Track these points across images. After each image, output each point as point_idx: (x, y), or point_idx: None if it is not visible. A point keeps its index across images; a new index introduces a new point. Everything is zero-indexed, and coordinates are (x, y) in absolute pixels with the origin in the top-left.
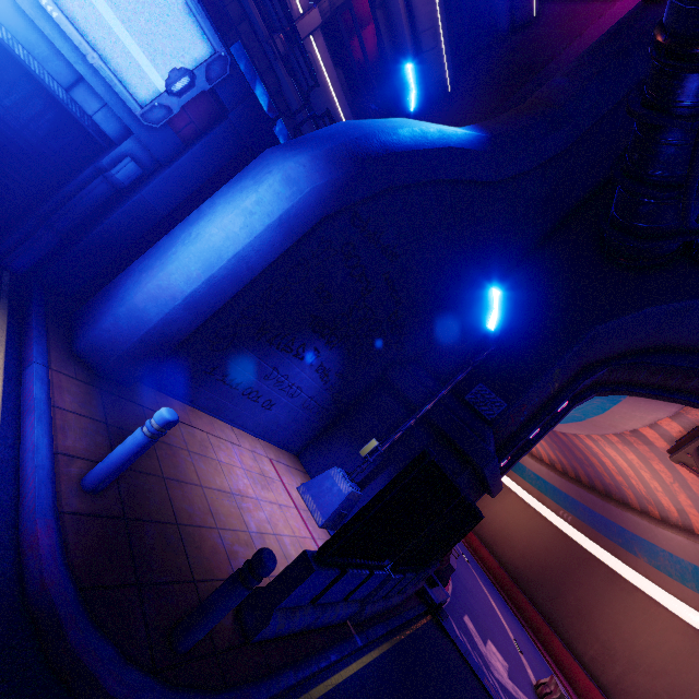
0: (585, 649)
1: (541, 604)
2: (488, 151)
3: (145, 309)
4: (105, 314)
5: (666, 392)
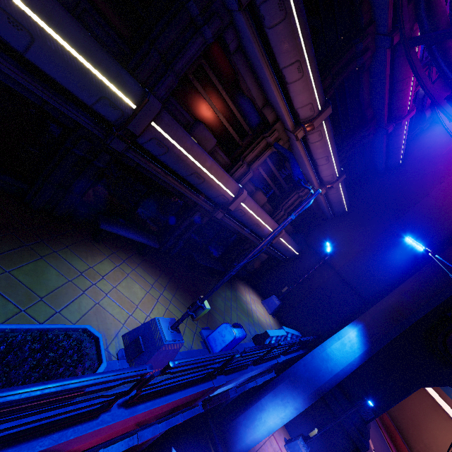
0: (415, 445)
1: (390, 411)
2: (370, 356)
3: (250, 444)
4: (237, 442)
5: None
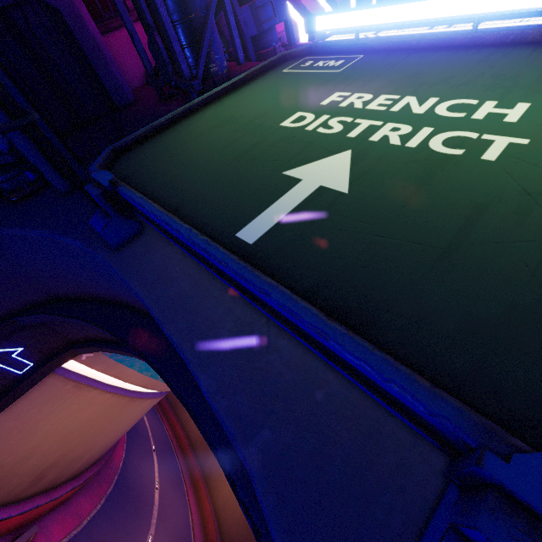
0: None
1: None
2: None
3: None
4: None
5: (120, 345)
